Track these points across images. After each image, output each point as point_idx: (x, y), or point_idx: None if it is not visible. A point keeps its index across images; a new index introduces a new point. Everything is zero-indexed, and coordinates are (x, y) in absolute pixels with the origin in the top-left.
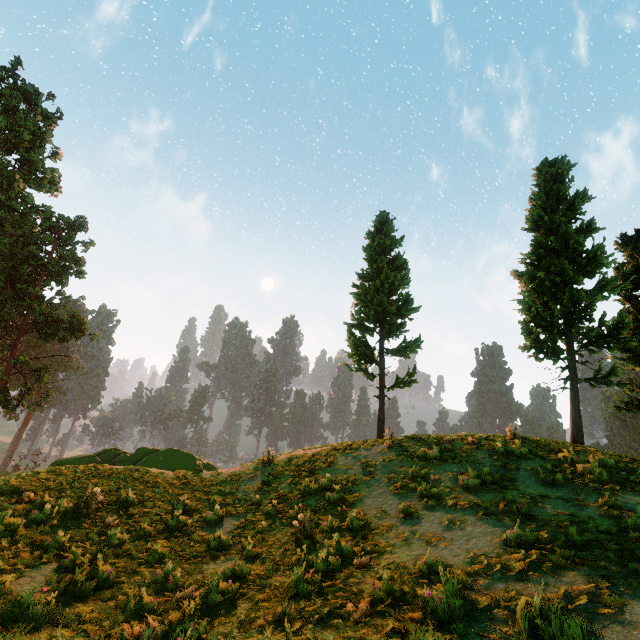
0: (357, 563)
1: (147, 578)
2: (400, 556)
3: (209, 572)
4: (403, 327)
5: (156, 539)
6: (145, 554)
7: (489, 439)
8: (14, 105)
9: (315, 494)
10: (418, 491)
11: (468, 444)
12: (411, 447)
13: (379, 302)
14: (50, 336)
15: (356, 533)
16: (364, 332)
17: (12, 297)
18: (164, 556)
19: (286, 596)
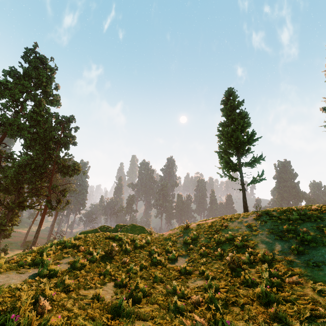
0: (289, 282)
1: (163, 291)
2: (318, 277)
3: (193, 287)
4: (249, 150)
5: (150, 269)
6: (151, 277)
7: (324, 207)
8: (37, 66)
9: (224, 243)
10: (298, 238)
11: (313, 210)
12: (274, 214)
13: (236, 137)
14: (66, 174)
15: (270, 264)
16: (227, 155)
17: (47, 157)
18: (161, 278)
19: (259, 302)
